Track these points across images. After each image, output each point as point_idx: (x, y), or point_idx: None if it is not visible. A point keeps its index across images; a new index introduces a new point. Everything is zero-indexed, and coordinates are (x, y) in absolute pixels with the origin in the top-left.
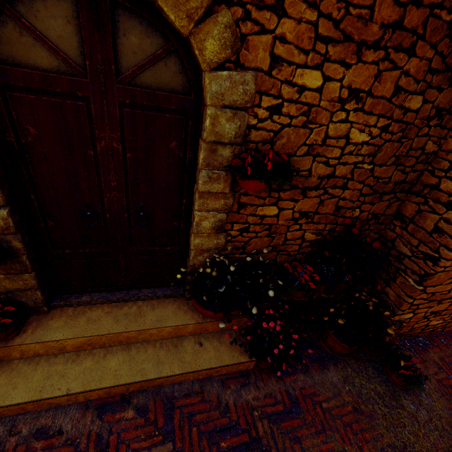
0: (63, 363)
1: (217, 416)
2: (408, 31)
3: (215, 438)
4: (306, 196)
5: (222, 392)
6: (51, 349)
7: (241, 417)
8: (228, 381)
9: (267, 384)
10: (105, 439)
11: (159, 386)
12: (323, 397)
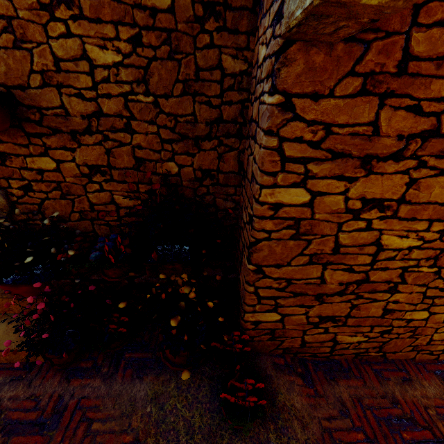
0: None
1: None
2: None
3: None
4: (83, 143)
5: None
6: None
7: None
8: (2, 371)
9: (44, 383)
10: None
11: None
12: (103, 414)
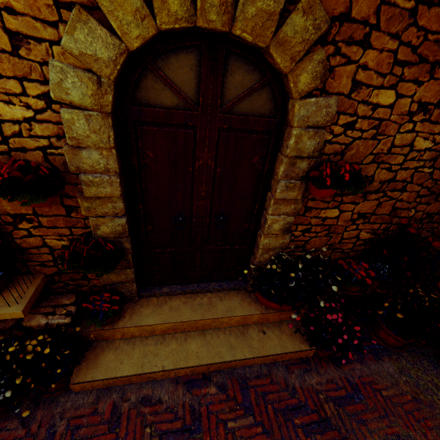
0: (153, 344)
1: (287, 396)
2: None
3: (289, 416)
4: (366, 199)
5: (287, 376)
6: (144, 332)
7: (308, 398)
8: (291, 366)
9: (327, 371)
10: (197, 410)
11: (233, 368)
12: (381, 385)
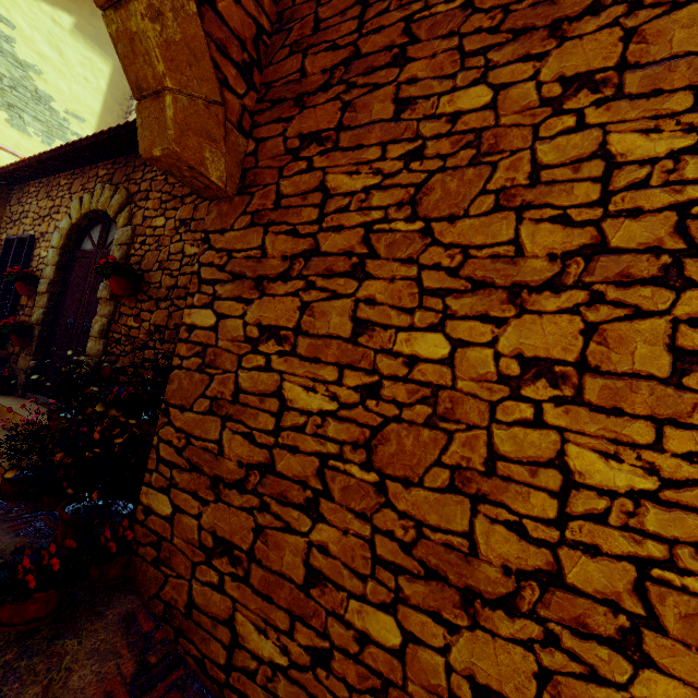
0: None
1: None
2: None
3: None
4: (160, 308)
5: None
6: None
7: None
8: None
9: None
10: None
11: None
12: None
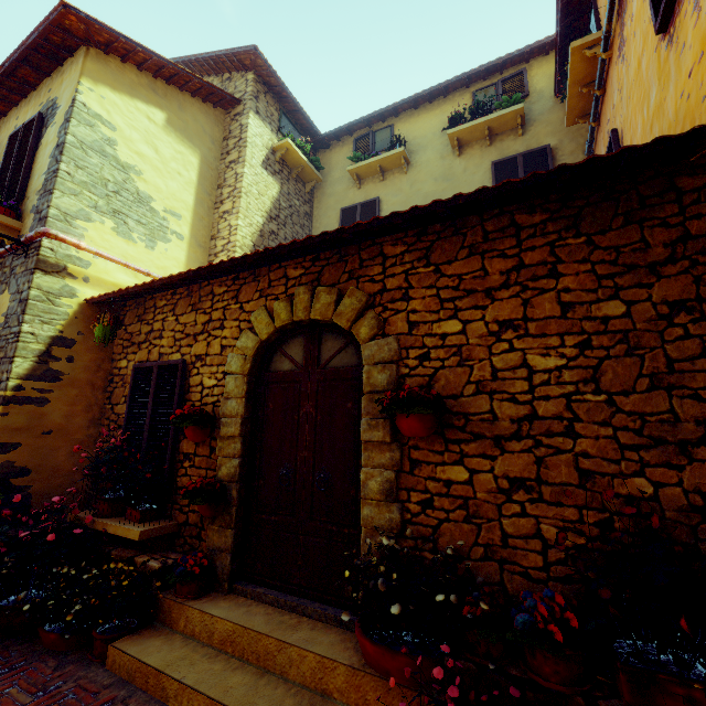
0: (202, 654)
1: None
2: (536, 265)
3: None
4: (506, 450)
5: None
6: (204, 631)
7: None
8: None
9: None
10: None
11: None
12: None
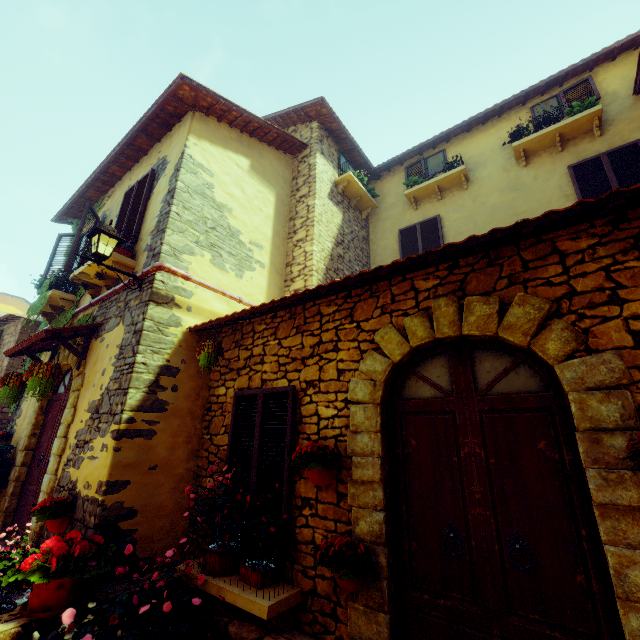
0: None
1: None
2: None
3: None
4: None
5: None
6: None
7: None
8: None
9: None
10: None
11: None
12: None
